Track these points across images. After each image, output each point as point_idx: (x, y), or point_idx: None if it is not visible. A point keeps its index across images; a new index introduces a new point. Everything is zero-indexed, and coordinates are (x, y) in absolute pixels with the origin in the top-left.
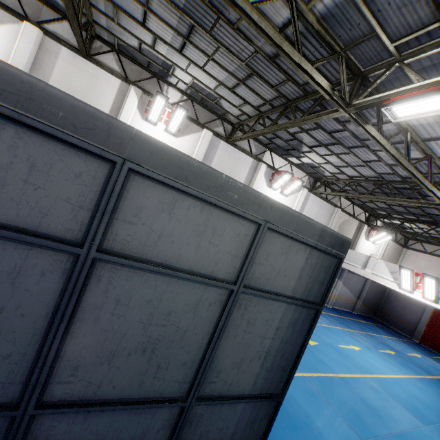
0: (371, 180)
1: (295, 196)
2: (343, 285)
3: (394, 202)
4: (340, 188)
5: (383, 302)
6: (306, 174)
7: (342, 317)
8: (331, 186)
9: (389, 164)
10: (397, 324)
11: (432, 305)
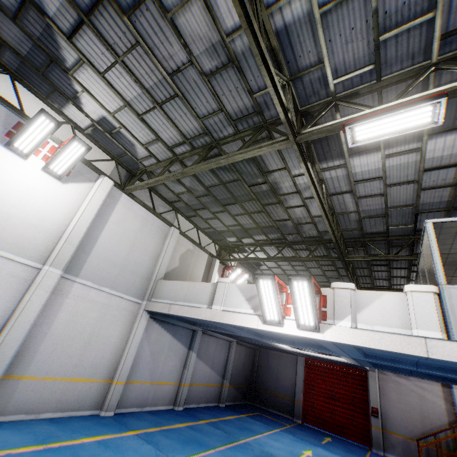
0: (198, 148)
1: (86, 187)
2: (198, 359)
3: (229, 161)
4: (170, 189)
5: (255, 373)
6: (111, 158)
7: (195, 423)
8: (159, 192)
9: (207, 75)
10: (275, 403)
11: (315, 336)
